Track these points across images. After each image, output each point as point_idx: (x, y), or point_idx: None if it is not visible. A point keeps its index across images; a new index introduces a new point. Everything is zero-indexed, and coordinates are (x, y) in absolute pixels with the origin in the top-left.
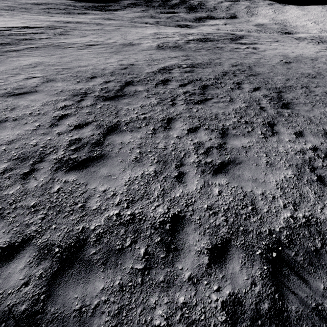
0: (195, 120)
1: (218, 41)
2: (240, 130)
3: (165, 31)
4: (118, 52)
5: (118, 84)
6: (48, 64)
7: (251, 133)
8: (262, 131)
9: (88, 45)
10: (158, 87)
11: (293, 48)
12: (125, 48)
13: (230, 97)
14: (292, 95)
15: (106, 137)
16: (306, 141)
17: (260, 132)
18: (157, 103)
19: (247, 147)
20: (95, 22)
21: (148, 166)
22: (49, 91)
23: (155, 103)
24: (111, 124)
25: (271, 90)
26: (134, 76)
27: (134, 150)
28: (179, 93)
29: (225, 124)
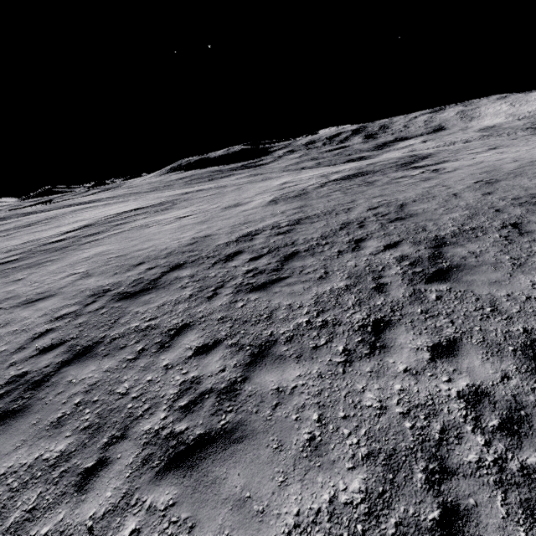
0: (224, 326)
1: (375, 173)
2: (299, 343)
3: (302, 176)
4: (207, 220)
5: (161, 270)
6: (108, 252)
7: (318, 351)
8: (349, 345)
9: (181, 217)
10: (214, 267)
11: (520, 153)
12: (224, 212)
13: (325, 270)
14: (467, 249)
15: (61, 369)
16: (457, 370)
17: (343, 348)
18: (188, 297)
19: (286, 392)
20: (220, 186)
21: (64, 437)
22: (70, 292)
23: (184, 298)
24: (90, 343)
25: (421, 244)
26: (194, 254)
27: (73, 399)
28: (237, 274)
29: (276, 331)
